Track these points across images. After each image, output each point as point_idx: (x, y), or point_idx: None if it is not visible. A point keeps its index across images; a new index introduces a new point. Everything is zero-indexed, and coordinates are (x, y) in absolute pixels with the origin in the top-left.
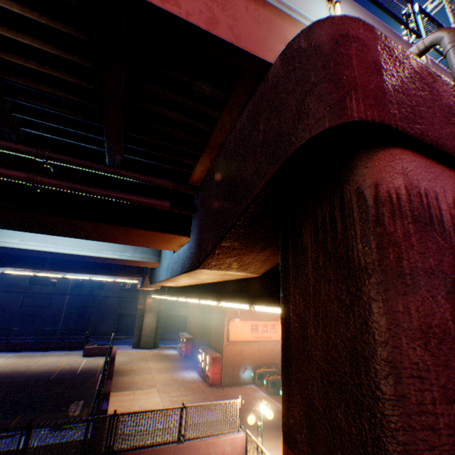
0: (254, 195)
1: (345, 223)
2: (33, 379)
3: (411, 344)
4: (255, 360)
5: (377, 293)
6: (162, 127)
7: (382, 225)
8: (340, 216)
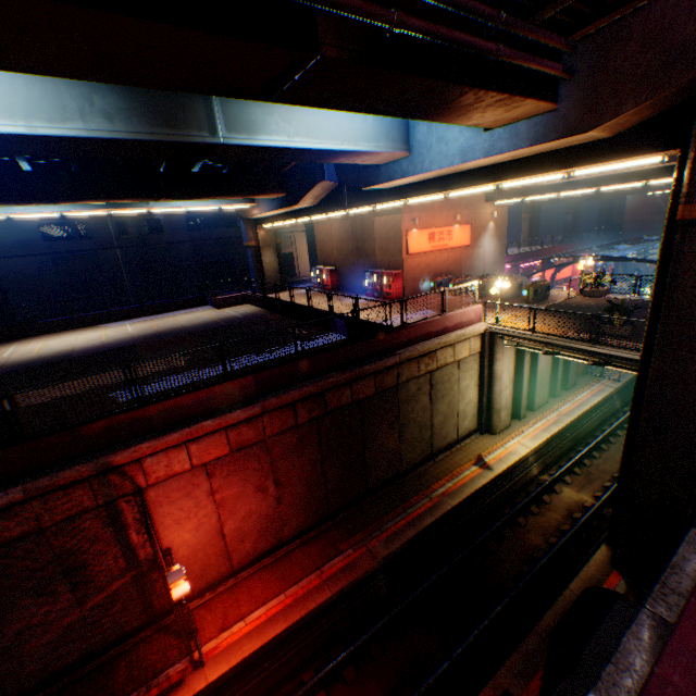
0: None
1: None
2: (208, 329)
3: None
4: (432, 272)
5: None
6: None
7: None
8: None
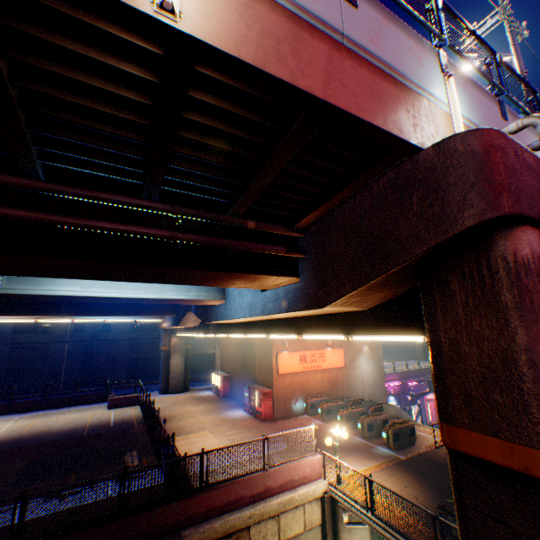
0: (414, 254)
1: (491, 278)
2: (64, 438)
3: None
4: (306, 391)
5: (520, 322)
6: (292, 183)
7: (520, 280)
8: (487, 272)
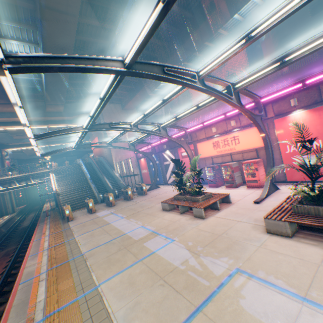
0: None
1: None
2: None
3: None
4: (97, 155)
5: None
6: None
7: None
8: None
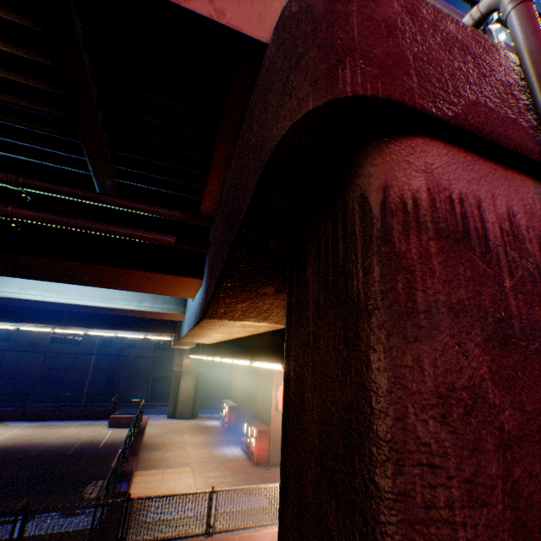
0: (243, 214)
1: (346, 244)
2: (48, 453)
3: (422, 415)
4: None
5: (378, 340)
6: (156, 142)
7: (391, 243)
8: (342, 235)
